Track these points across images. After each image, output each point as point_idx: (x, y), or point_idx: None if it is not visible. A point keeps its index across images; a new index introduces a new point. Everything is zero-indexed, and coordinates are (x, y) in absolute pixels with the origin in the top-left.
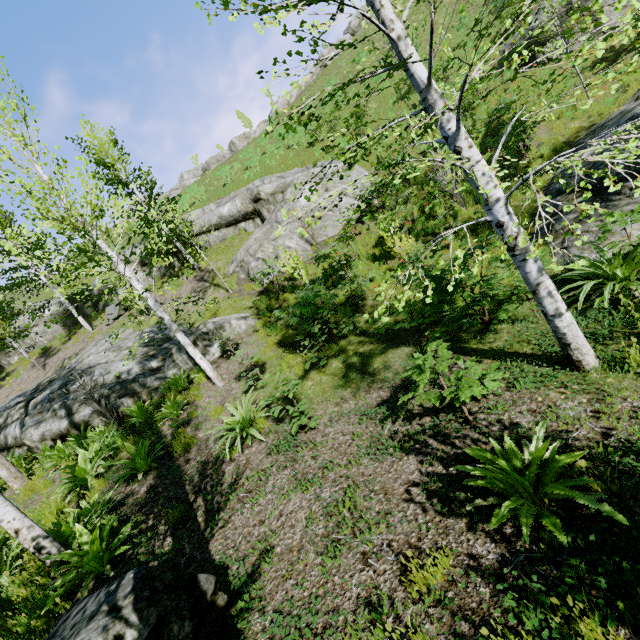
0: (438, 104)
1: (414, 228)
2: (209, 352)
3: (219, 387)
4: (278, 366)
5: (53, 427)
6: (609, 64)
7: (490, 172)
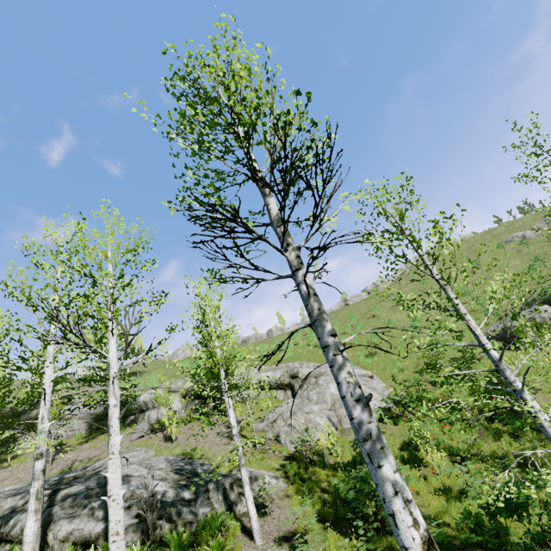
0: (507, 370)
1: (438, 444)
2: (242, 501)
3: (258, 545)
4: (322, 542)
5: (86, 527)
6: None
7: (549, 419)
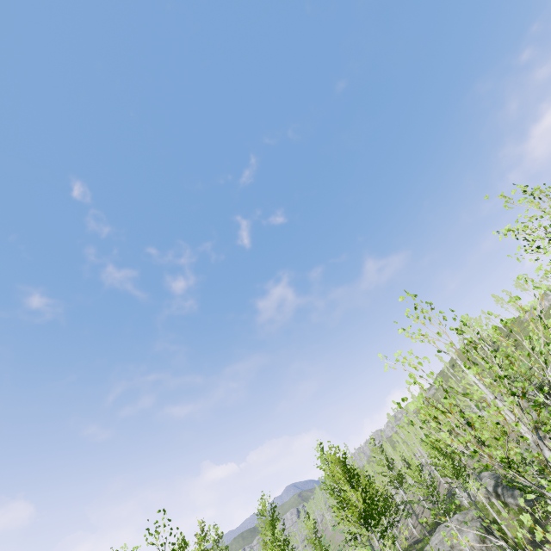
0: None
1: None
2: None
3: None
4: None
5: (511, 501)
6: None
7: None
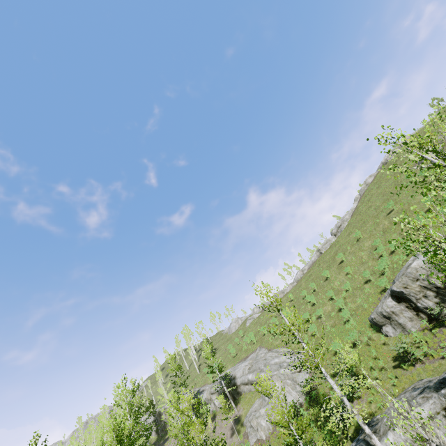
0: None
1: None
2: None
3: None
4: None
5: None
6: (398, 364)
7: None
